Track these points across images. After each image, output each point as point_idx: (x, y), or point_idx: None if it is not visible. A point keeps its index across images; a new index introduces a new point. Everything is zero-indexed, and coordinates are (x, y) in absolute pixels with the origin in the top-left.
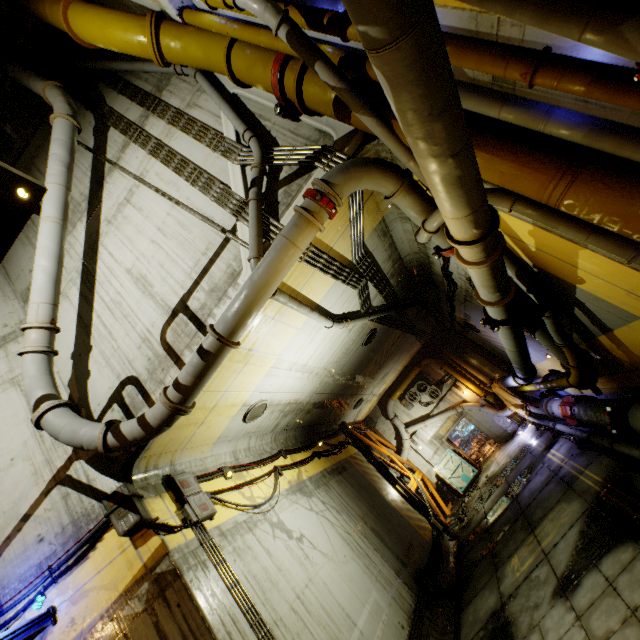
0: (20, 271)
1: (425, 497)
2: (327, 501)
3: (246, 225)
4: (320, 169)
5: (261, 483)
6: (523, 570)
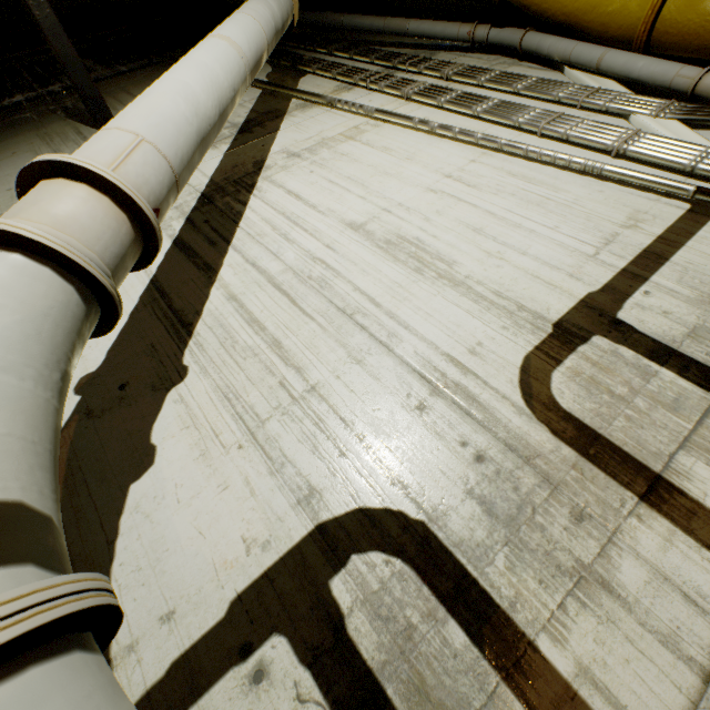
0: (1, 189)
1: None
2: None
3: None
4: None
5: None
6: None
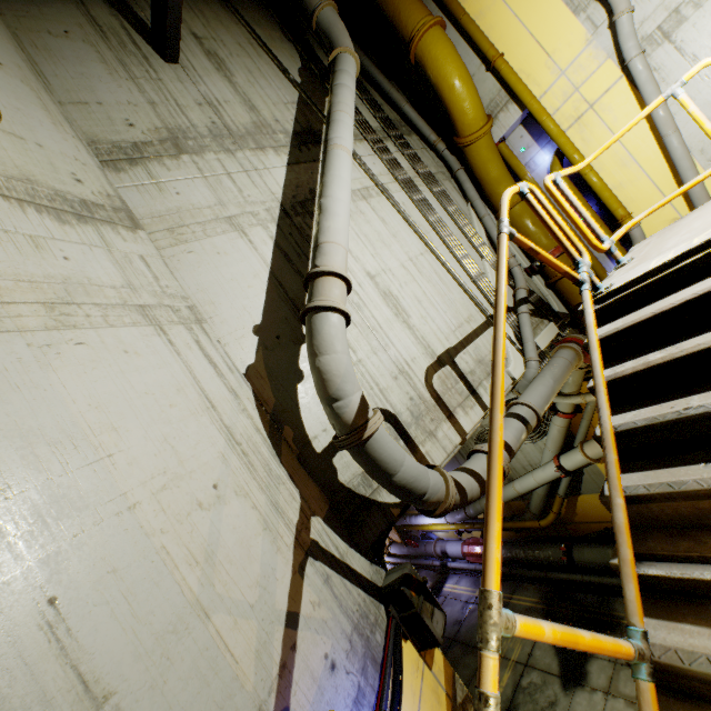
0: (90, 98)
1: None
2: None
3: (511, 325)
4: (553, 323)
5: None
6: (506, 684)
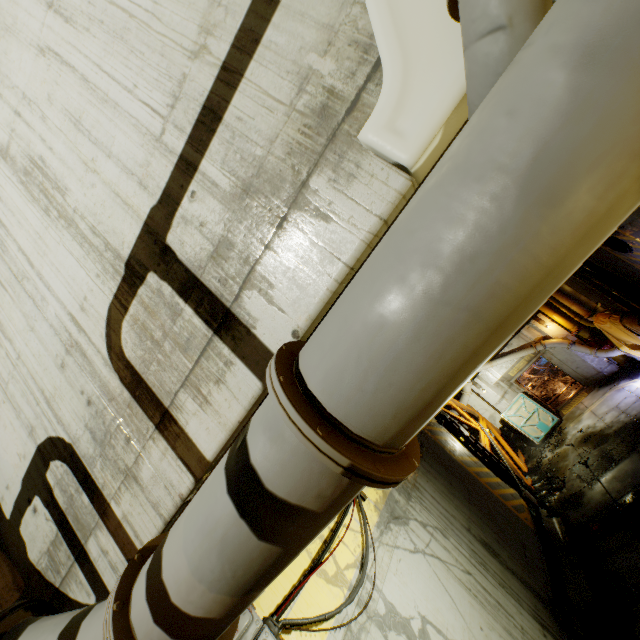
0: None
1: (502, 456)
2: (426, 520)
3: None
4: None
5: (343, 530)
6: None
